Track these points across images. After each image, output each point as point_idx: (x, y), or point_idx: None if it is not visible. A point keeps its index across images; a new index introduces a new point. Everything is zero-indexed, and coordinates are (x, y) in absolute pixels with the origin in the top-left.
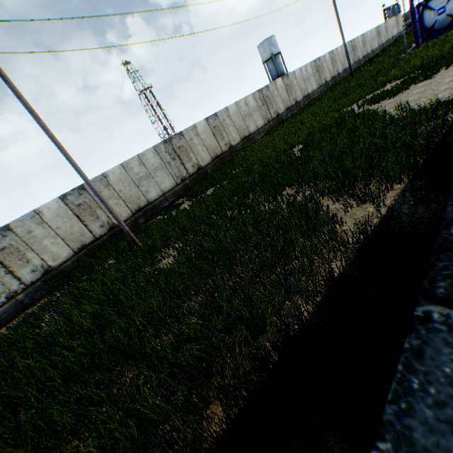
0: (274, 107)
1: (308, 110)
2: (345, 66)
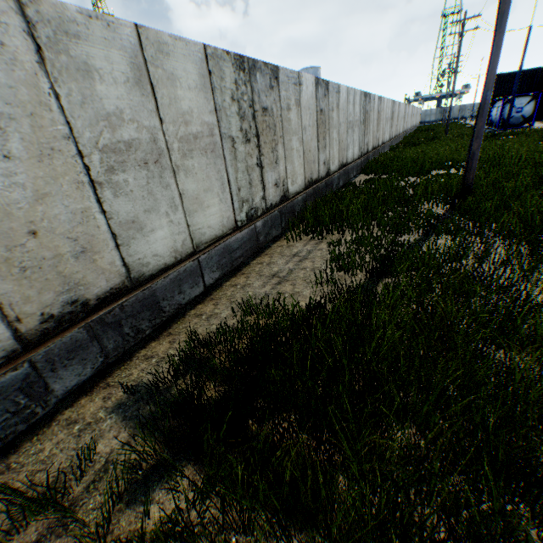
0: (393, 127)
1: (434, 143)
2: (408, 127)
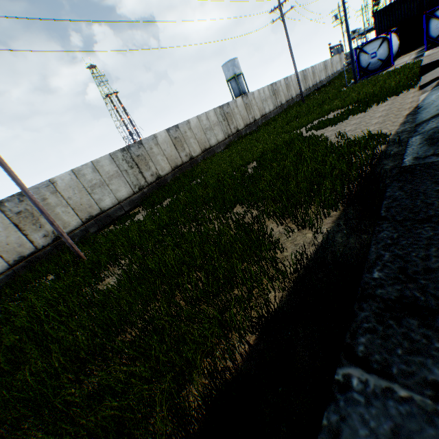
0: (235, 123)
1: (265, 128)
2: (298, 92)
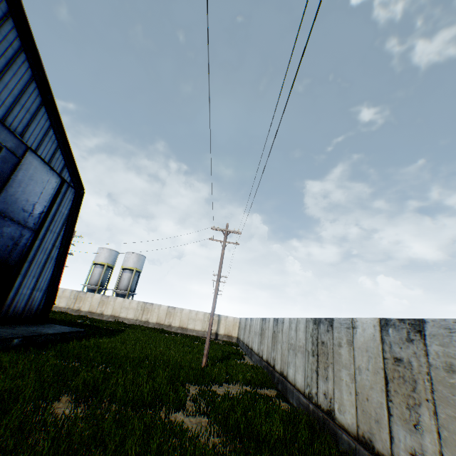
0: None
1: None
2: None
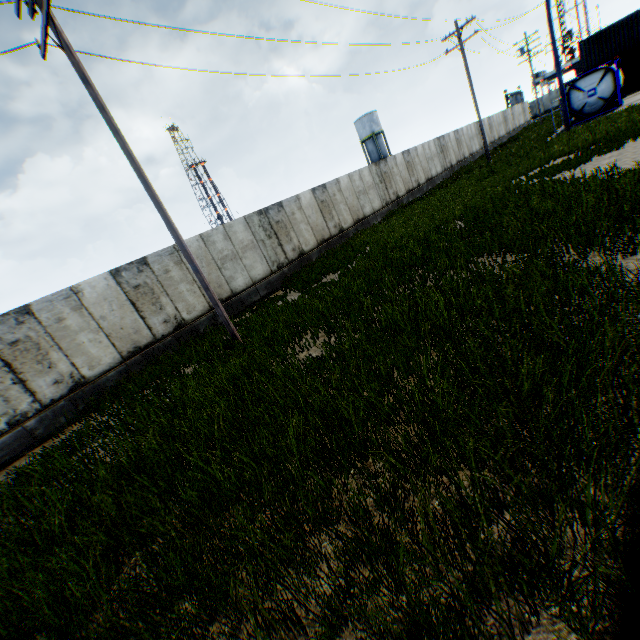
0: (394, 187)
1: (441, 191)
2: (472, 151)
